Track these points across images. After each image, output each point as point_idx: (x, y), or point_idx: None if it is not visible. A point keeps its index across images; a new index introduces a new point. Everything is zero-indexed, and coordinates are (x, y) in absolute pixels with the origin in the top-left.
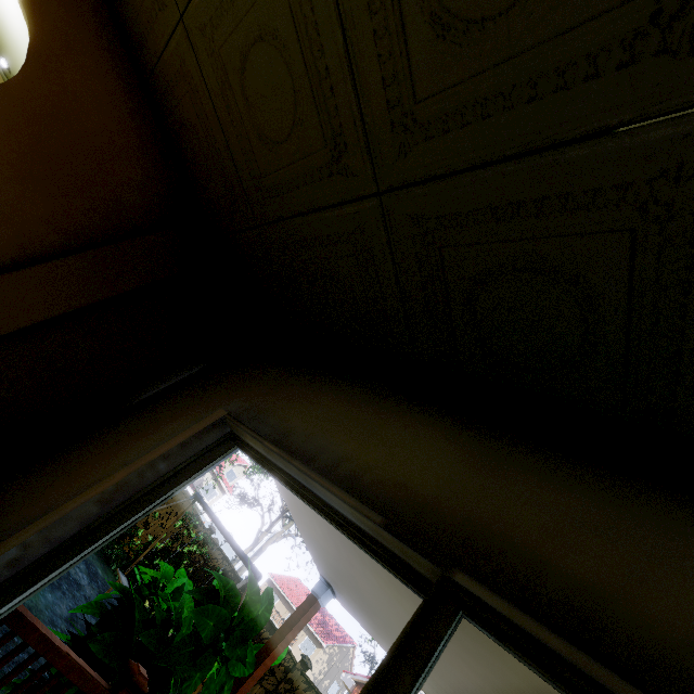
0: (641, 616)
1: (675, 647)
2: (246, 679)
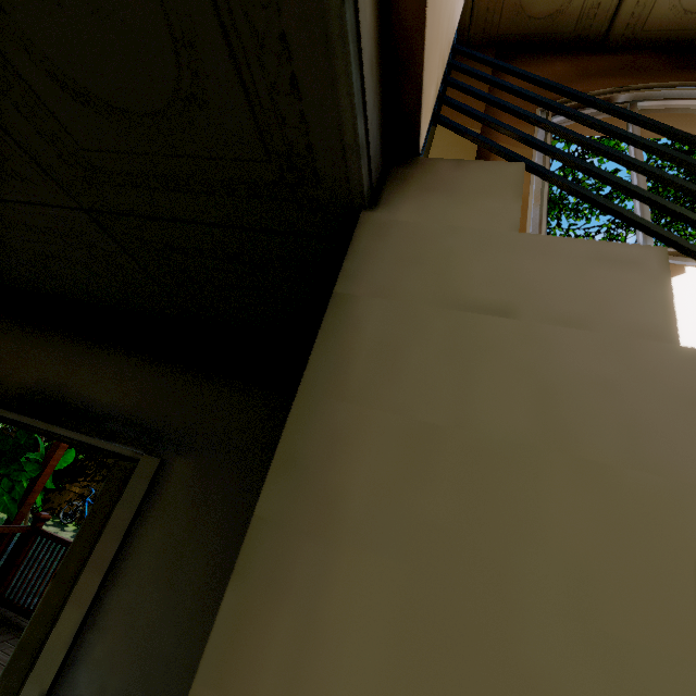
0: (10, 382)
1: (14, 388)
2: (39, 478)
